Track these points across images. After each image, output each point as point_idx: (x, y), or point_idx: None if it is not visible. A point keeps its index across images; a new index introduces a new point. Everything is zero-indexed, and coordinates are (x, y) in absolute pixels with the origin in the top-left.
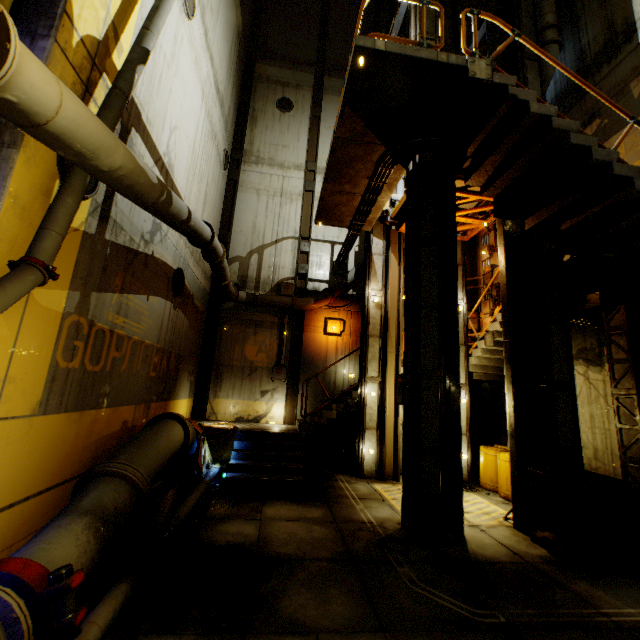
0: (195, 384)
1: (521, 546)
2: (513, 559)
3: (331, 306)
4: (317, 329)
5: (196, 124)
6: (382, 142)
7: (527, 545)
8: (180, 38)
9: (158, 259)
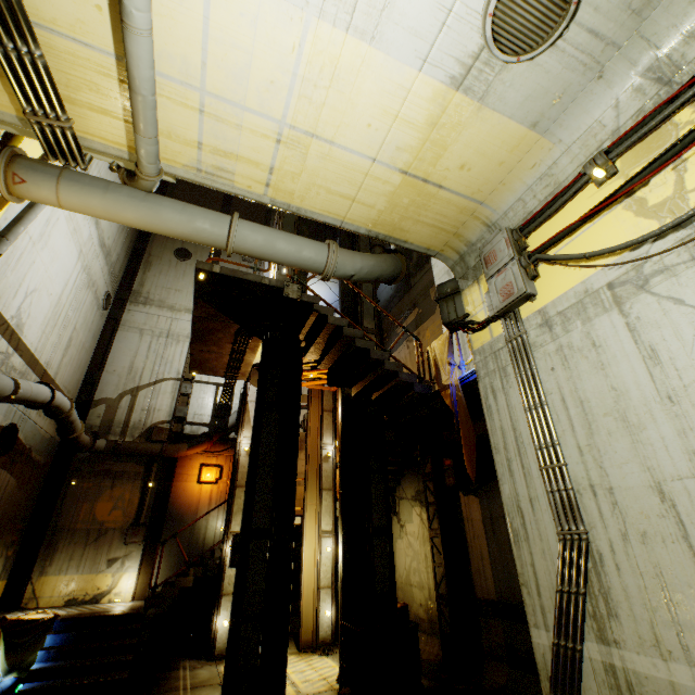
0: (15, 559)
1: None
2: None
3: (209, 451)
4: (190, 477)
5: (66, 280)
6: (236, 322)
7: None
8: (55, 219)
9: None
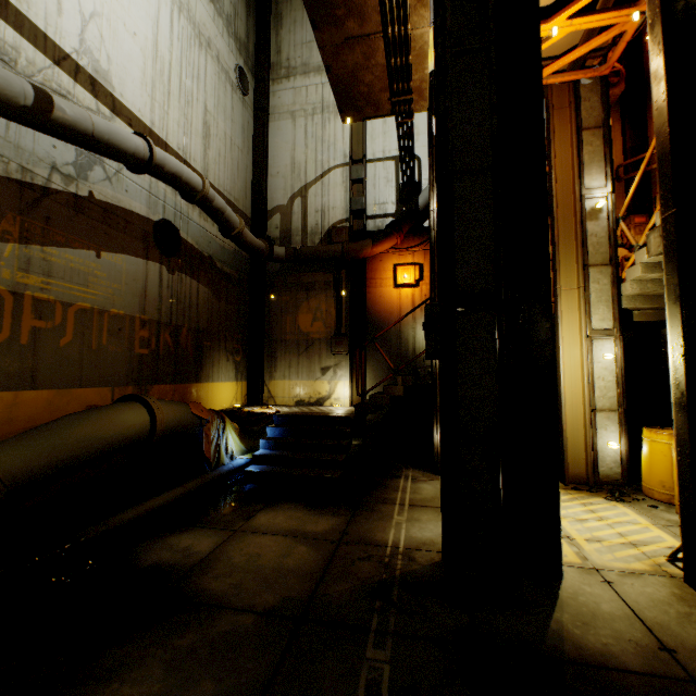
0: (246, 365)
1: (688, 630)
2: (652, 665)
3: (401, 248)
4: (384, 282)
5: (152, 18)
6: None
7: None
8: None
9: (108, 204)
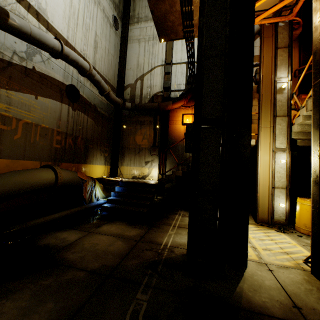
0: (110, 158)
1: (310, 298)
2: (288, 314)
3: (186, 106)
4: (177, 122)
5: None
6: None
7: (319, 298)
8: None
9: (43, 74)
